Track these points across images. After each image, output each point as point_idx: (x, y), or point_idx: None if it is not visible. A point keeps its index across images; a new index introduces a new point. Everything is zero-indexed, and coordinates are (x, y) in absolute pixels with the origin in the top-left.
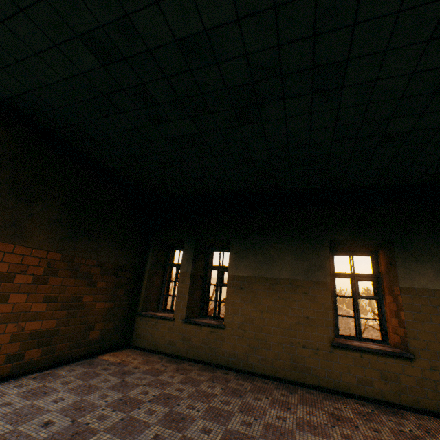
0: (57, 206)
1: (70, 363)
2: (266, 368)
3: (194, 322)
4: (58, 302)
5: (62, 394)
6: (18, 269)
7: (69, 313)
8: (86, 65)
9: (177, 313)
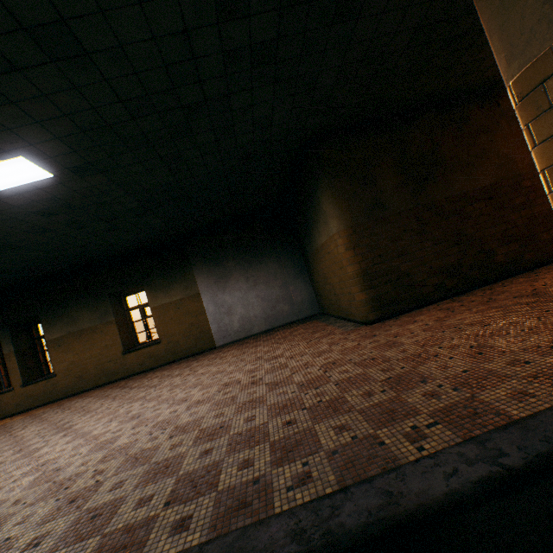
0: None
1: None
2: (91, 384)
3: (31, 383)
4: None
5: None
6: None
7: None
8: None
9: (15, 384)
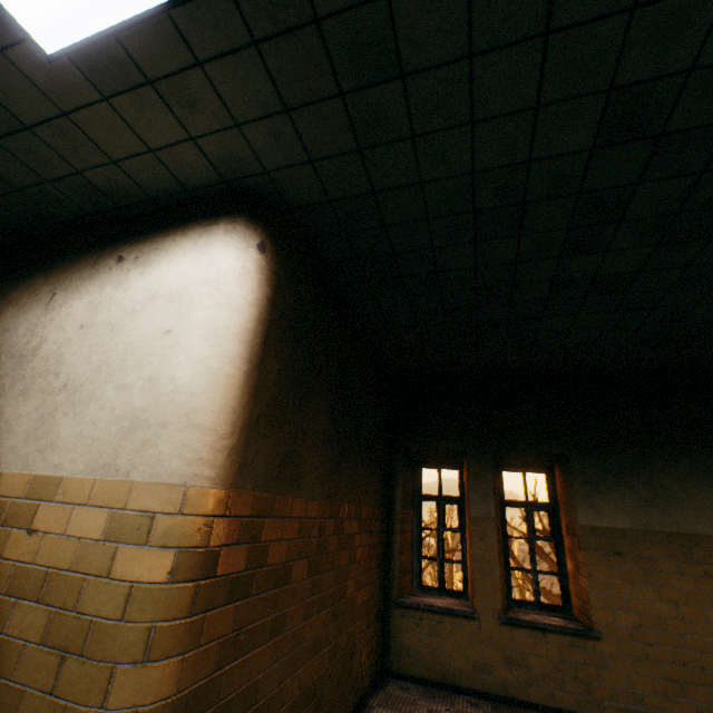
0: (324, 407)
1: None
2: None
3: (528, 624)
4: (327, 607)
5: None
6: (294, 552)
7: (335, 627)
8: (555, 146)
9: (481, 604)
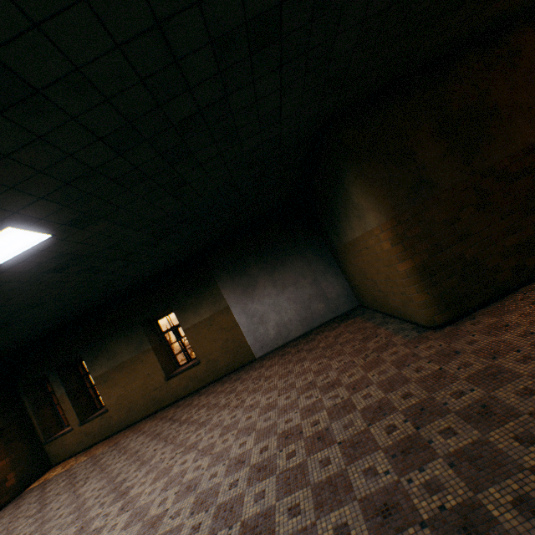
0: None
1: (3, 509)
2: (142, 414)
3: (87, 421)
4: None
5: (1, 521)
6: None
7: None
8: None
9: (73, 424)
